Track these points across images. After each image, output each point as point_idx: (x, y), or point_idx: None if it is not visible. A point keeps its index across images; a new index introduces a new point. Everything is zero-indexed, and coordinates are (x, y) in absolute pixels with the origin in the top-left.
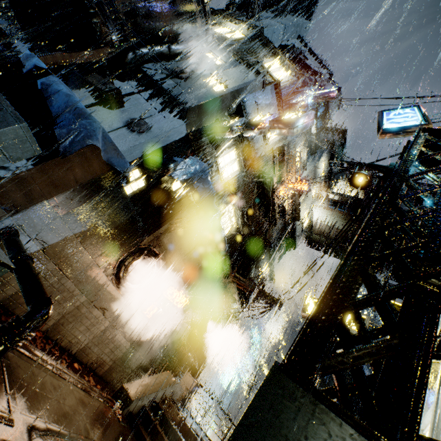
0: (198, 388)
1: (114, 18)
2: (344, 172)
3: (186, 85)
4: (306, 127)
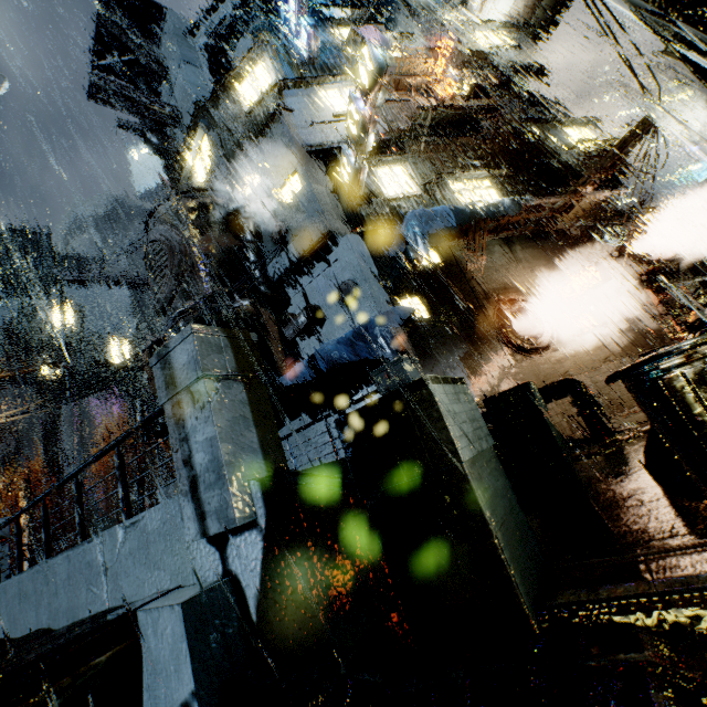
0: None
1: (228, 298)
2: None
3: (295, 228)
4: (386, 41)
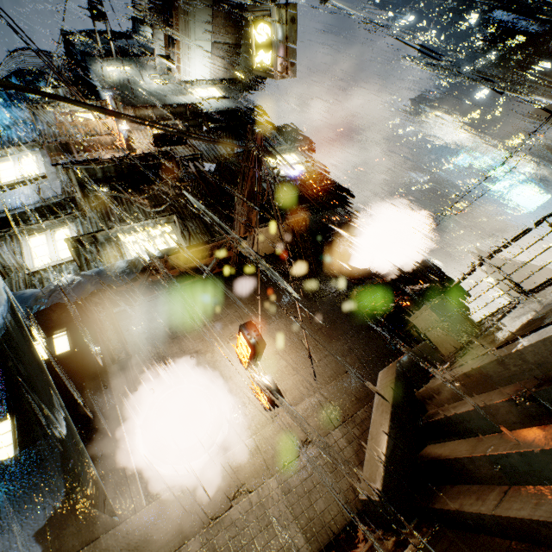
0: (443, 300)
1: None
2: (137, 29)
3: None
4: None
